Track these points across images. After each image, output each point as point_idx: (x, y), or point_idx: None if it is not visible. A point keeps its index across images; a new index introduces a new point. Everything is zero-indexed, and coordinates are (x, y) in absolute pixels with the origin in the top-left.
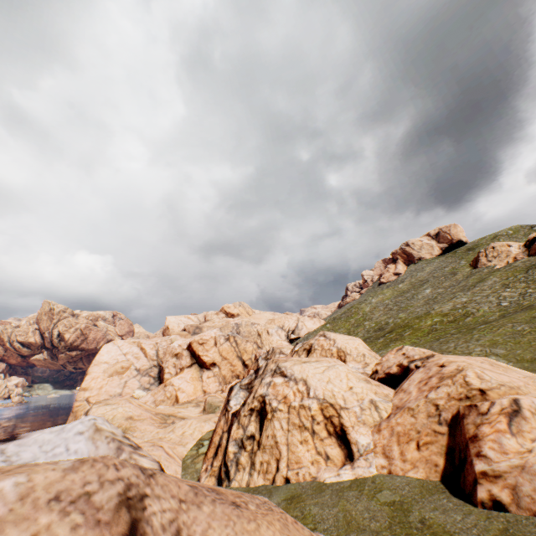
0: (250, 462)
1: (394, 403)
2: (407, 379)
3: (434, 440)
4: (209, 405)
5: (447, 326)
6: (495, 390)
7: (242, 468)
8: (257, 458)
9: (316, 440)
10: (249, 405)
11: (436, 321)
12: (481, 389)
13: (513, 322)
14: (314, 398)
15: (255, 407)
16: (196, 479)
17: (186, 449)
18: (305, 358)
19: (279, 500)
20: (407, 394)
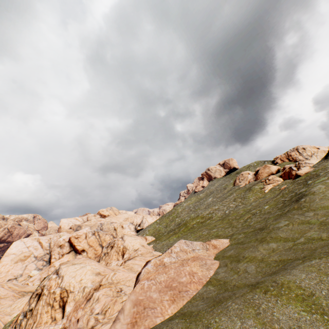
0: (26, 324)
1: None
2: None
3: None
4: None
5: (198, 225)
6: (104, 285)
7: (21, 328)
8: (29, 322)
9: (53, 310)
10: (37, 291)
11: (197, 221)
12: (101, 284)
13: (207, 228)
14: (61, 287)
15: (39, 292)
16: None
17: (11, 317)
18: (78, 261)
19: None
20: None
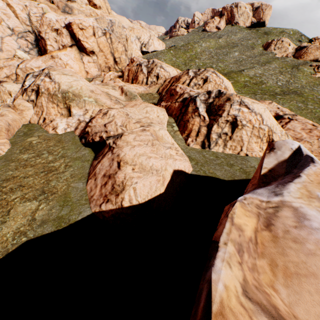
0: (224, 144)
1: (290, 135)
2: (287, 124)
3: (318, 155)
4: (130, 93)
5: (253, 86)
6: None
7: (218, 145)
8: (228, 143)
9: (261, 143)
10: (225, 118)
11: (247, 80)
12: None
13: (296, 100)
14: (266, 126)
15: (229, 120)
16: (184, 144)
17: (165, 126)
18: (249, 99)
19: (256, 164)
20: (298, 133)
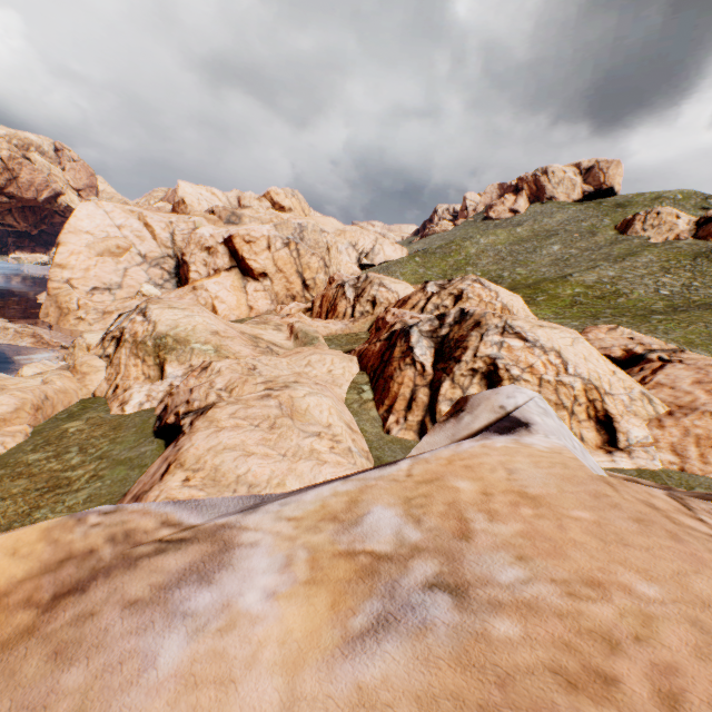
0: None
1: (662, 398)
2: (656, 372)
3: None
4: (305, 335)
5: (595, 302)
6: None
7: None
8: None
9: (573, 421)
10: (468, 365)
11: (579, 292)
12: None
13: (705, 322)
14: (576, 376)
15: (480, 369)
16: (380, 429)
17: (343, 391)
18: (532, 320)
19: None
20: (684, 393)
